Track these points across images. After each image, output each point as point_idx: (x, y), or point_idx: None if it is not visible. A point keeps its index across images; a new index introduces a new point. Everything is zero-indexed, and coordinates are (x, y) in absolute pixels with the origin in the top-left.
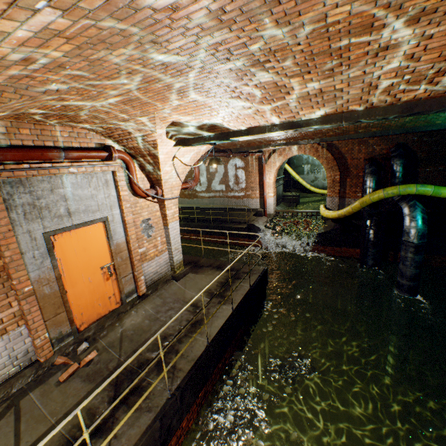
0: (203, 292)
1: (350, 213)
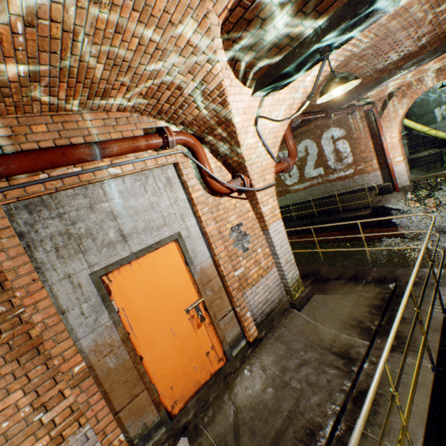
0: (350, 327)
1: None
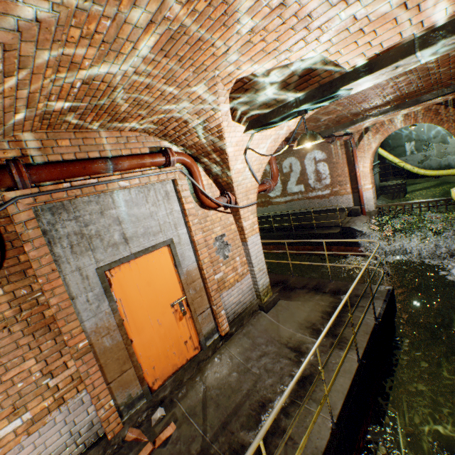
0: (304, 328)
1: None
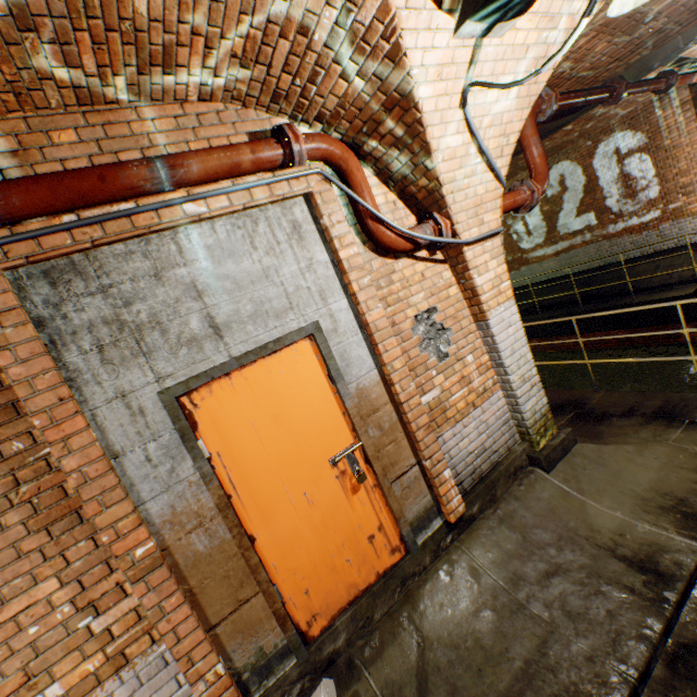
0: (656, 510)
1: None
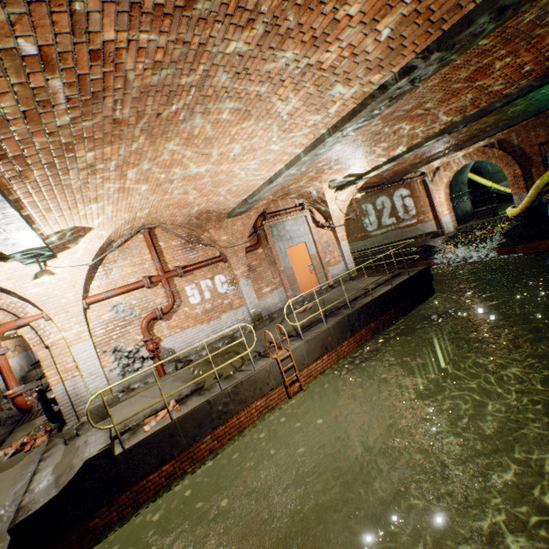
0: (372, 284)
1: (529, 203)
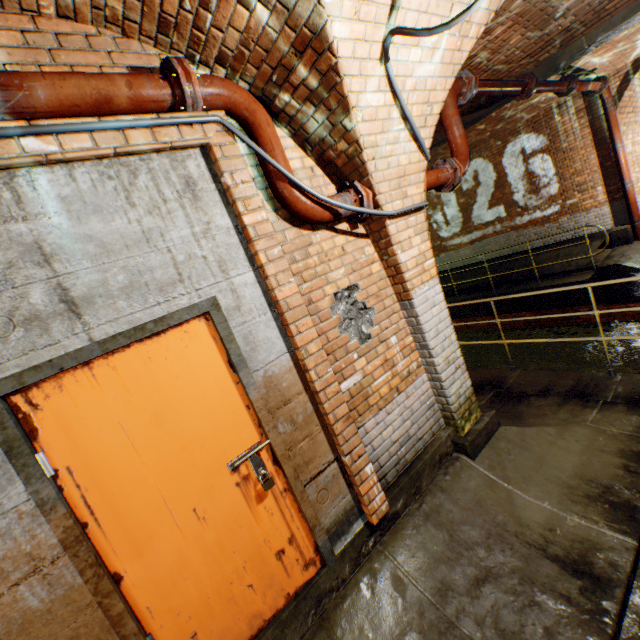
0: (584, 499)
1: None
